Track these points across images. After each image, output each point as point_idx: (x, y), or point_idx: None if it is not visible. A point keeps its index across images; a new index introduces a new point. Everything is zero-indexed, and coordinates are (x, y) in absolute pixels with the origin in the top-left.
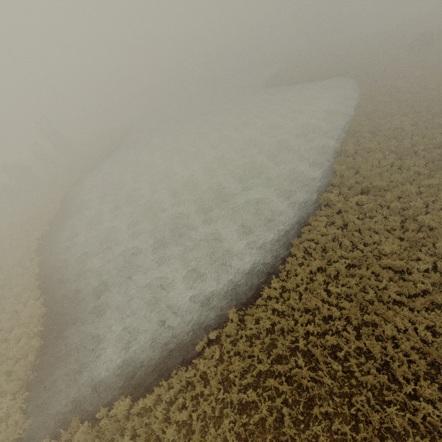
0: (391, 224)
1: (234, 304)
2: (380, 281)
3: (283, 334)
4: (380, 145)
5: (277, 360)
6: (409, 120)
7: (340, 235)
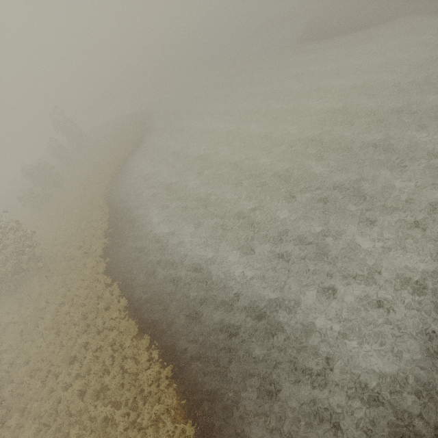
0: None
1: None
2: None
3: None
4: None
5: None
6: None
7: None
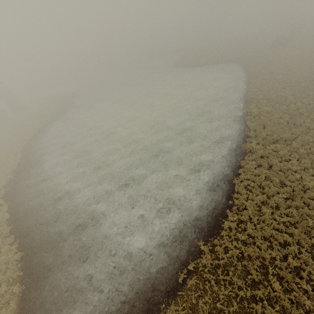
0: (304, 165)
1: (200, 236)
2: (310, 209)
3: (250, 260)
4: (275, 108)
5: (253, 285)
6: (289, 92)
7: (271, 174)
